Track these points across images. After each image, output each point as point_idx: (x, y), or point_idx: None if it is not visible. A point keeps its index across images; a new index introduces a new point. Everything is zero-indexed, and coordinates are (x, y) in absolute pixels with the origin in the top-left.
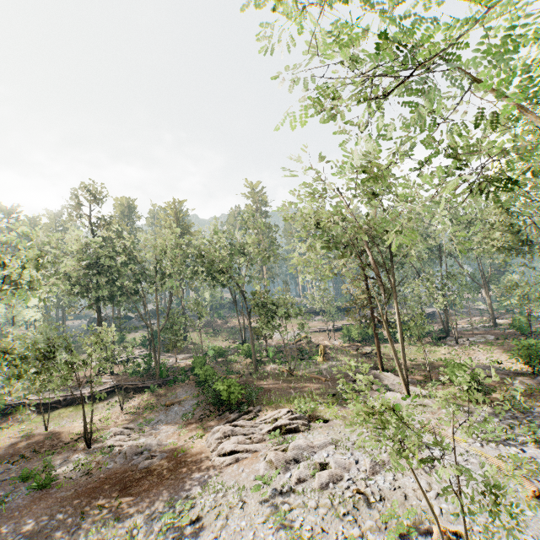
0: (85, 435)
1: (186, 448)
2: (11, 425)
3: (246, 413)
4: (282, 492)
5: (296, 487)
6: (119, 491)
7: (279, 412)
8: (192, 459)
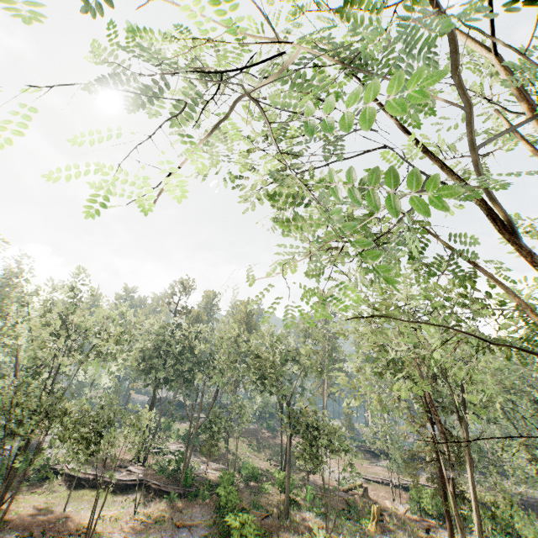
0: (87, 530)
1: None
2: (42, 492)
3: None
4: None
5: None
6: None
7: None
8: None
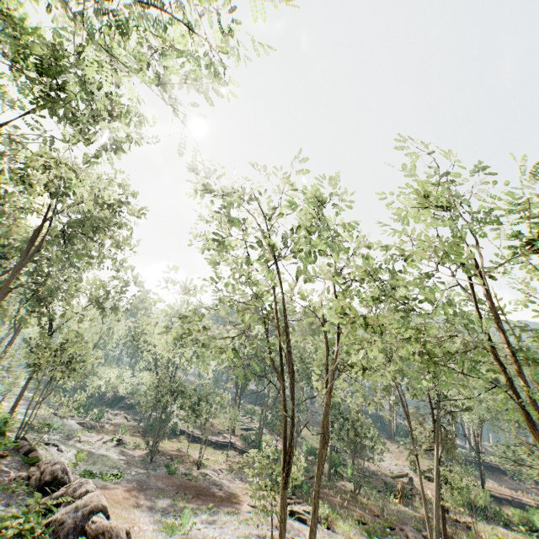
0: (198, 459)
1: (239, 496)
2: (175, 441)
3: (289, 499)
4: (259, 534)
5: (268, 537)
6: (196, 493)
7: (307, 507)
8: (236, 501)
